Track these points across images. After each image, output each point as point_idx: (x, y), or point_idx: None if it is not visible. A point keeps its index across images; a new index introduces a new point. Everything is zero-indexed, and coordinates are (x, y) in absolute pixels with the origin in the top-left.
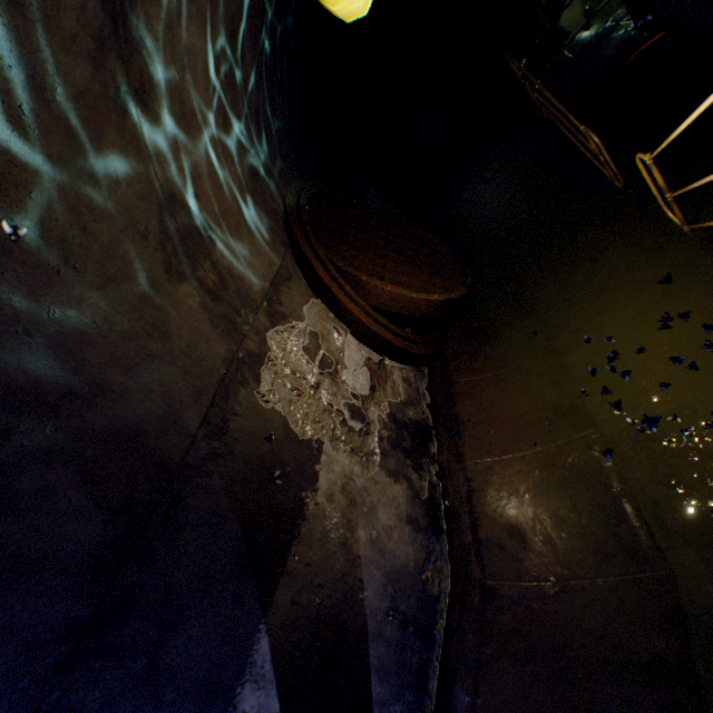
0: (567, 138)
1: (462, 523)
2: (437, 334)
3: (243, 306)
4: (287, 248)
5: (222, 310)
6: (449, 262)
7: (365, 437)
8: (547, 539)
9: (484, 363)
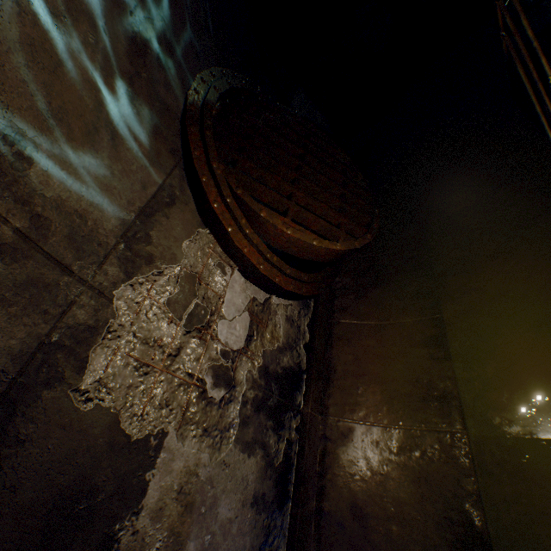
0: (519, 81)
1: (310, 488)
2: (331, 268)
3: (78, 257)
4: (178, 160)
5: (28, 273)
6: (361, 194)
7: (226, 406)
8: (388, 533)
9: (369, 308)
